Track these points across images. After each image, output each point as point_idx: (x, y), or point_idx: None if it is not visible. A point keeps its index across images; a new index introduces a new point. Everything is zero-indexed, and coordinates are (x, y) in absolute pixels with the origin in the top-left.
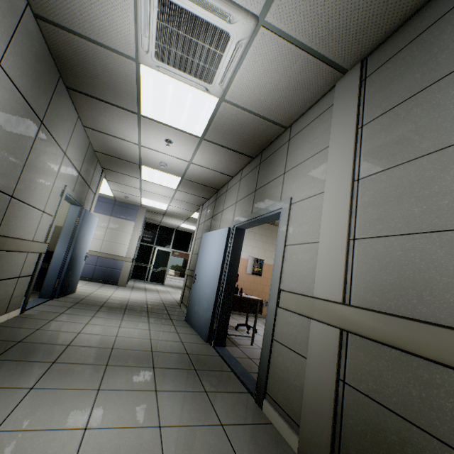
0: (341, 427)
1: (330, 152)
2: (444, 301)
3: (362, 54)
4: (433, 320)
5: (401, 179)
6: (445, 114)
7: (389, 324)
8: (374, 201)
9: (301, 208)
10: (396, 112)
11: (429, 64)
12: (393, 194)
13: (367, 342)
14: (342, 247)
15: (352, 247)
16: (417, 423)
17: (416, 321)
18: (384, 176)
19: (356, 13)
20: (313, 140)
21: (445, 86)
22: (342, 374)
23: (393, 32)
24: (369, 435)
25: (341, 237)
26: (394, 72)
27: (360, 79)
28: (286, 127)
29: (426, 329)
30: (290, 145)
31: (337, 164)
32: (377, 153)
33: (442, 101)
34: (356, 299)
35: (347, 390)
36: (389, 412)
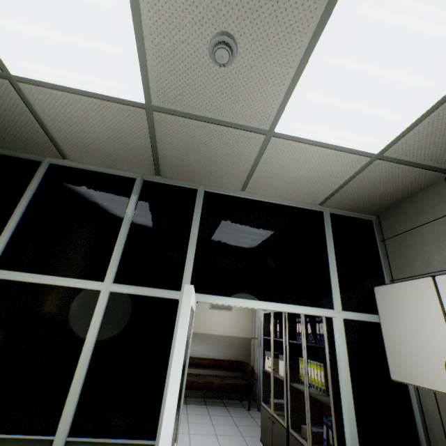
0: None
1: None
2: None
3: None
4: None
5: None
6: None
7: None
8: None
9: None
10: None
11: None
12: None
13: None
14: None
15: None
16: None
17: None
18: None
19: None
20: None
21: None
22: None
23: None
24: None
25: None
26: None
27: None
28: None
29: None
30: None
31: None
32: None
33: None
34: None
35: None
36: None
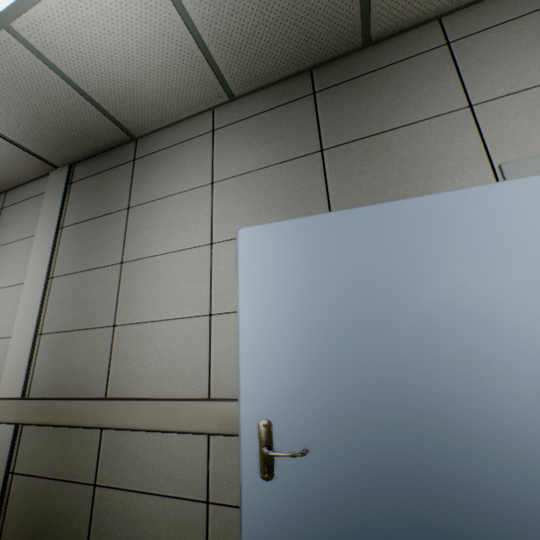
0: (5, 517)
1: (36, 243)
2: (81, 380)
3: (69, 161)
4: (74, 395)
5: (76, 285)
6: (103, 243)
7: (47, 407)
8: (59, 300)
9: (3, 296)
10: (83, 227)
11: (103, 200)
12: (71, 296)
13: (36, 427)
14: (30, 343)
15: (40, 341)
16: (55, 476)
17: (62, 400)
18: (69, 280)
19: (49, 131)
20: (26, 222)
21: (106, 221)
22: (14, 466)
23: (91, 157)
24: (25, 509)
25: (31, 332)
26: (87, 191)
27: (67, 182)
28: (1, 191)
29: (65, 404)
30: (3, 215)
31: (39, 258)
32: (68, 257)
33: (103, 232)
34: (34, 391)
35: (15, 479)
36: (40, 479)
